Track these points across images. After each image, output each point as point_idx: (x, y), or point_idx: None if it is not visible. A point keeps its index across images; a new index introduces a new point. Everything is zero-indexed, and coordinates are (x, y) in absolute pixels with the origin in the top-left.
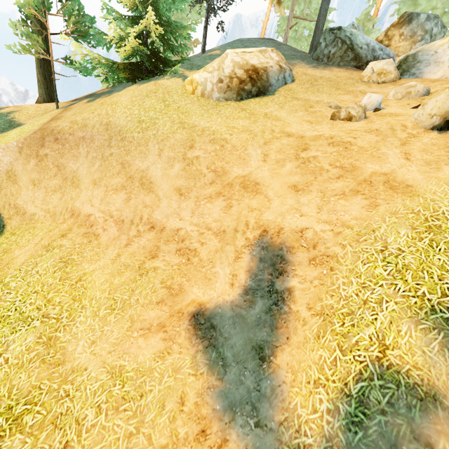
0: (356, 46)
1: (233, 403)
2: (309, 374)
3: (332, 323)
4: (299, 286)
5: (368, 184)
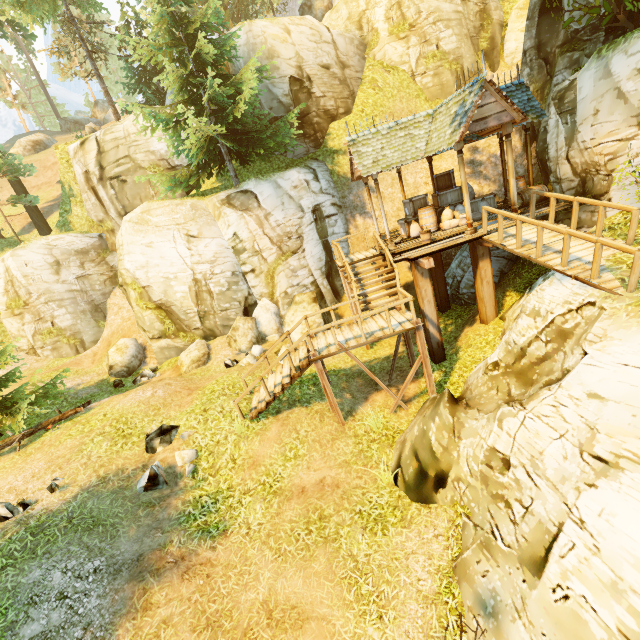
0: (78, 122)
1: None
2: None
3: None
4: None
5: None
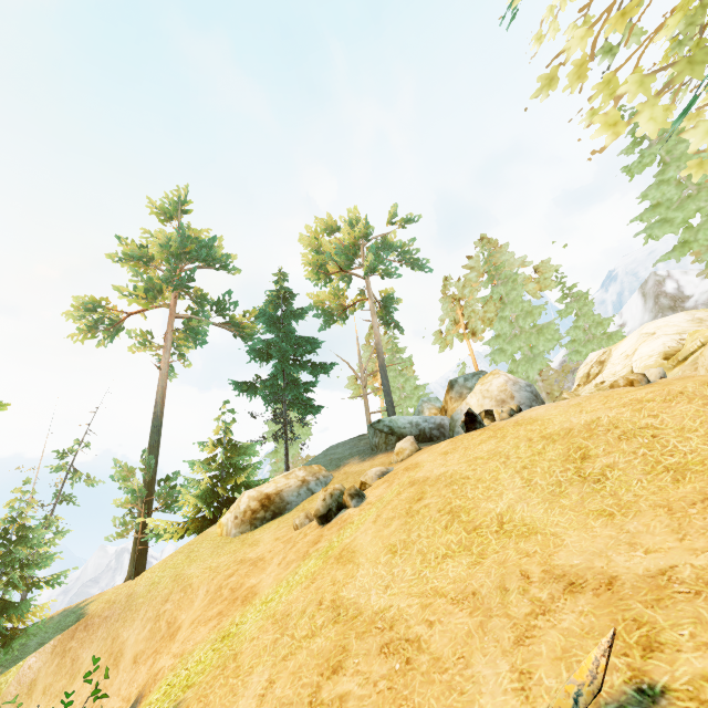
0: (397, 429)
1: None
2: None
3: None
4: None
5: (233, 602)
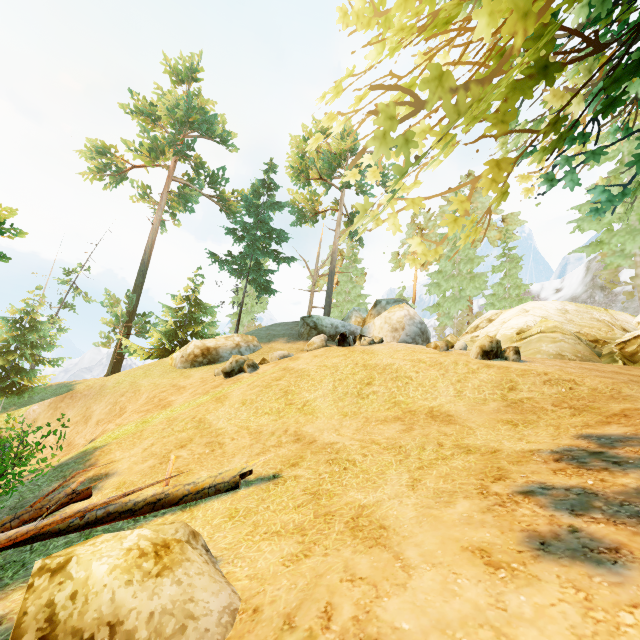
0: (320, 326)
1: None
2: None
3: None
4: None
5: (157, 406)
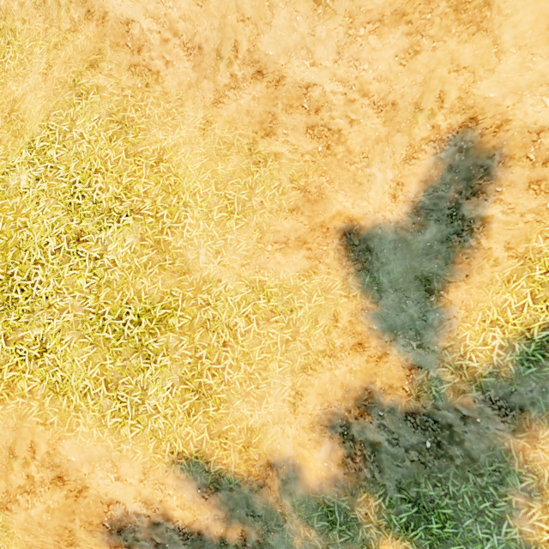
0: None
1: (394, 326)
2: (487, 315)
3: (532, 270)
4: (500, 218)
5: None
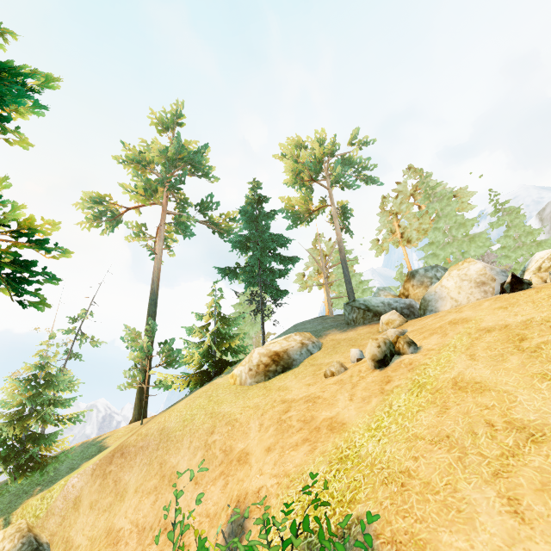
0: (372, 307)
1: None
2: None
3: None
4: None
5: (316, 431)
